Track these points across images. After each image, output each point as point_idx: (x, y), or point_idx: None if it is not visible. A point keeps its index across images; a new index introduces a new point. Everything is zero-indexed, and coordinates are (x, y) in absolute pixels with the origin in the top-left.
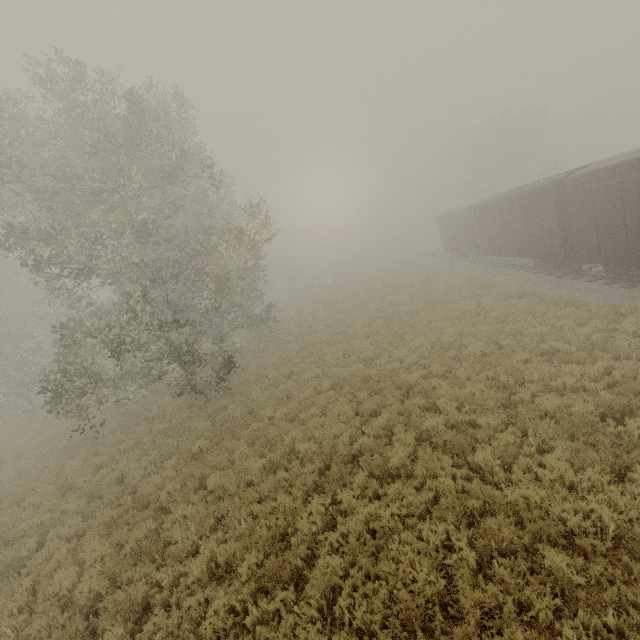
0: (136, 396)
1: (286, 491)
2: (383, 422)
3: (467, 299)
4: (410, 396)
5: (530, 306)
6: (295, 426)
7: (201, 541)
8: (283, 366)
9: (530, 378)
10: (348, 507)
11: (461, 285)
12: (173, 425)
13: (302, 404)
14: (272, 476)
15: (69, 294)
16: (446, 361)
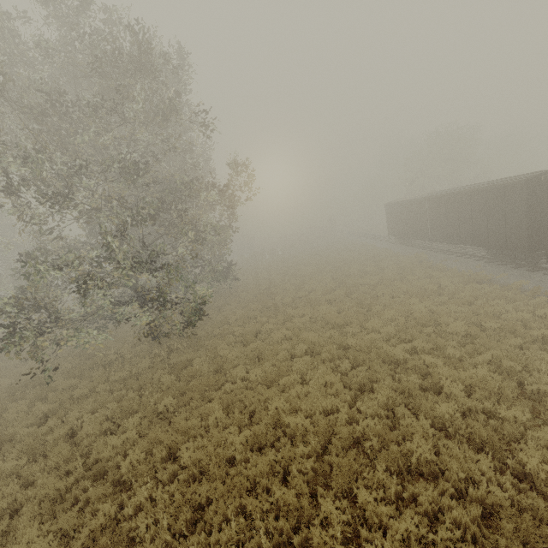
0: (98, 341)
1: (280, 478)
2: (382, 400)
3: (423, 279)
4: (398, 371)
5: (496, 292)
6: (273, 392)
7: (175, 542)
8: (247, 324)
9: (535, 366)
10: (371, 515)
11: (413, 266)
12: (133, 375)
13: (281, 368)
14: (264, 458)
15: (40, 224)
16: (430, 338)
